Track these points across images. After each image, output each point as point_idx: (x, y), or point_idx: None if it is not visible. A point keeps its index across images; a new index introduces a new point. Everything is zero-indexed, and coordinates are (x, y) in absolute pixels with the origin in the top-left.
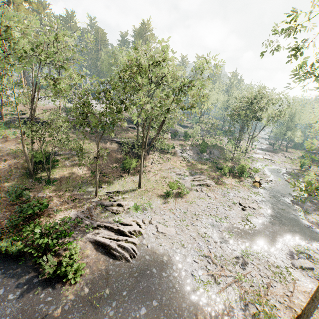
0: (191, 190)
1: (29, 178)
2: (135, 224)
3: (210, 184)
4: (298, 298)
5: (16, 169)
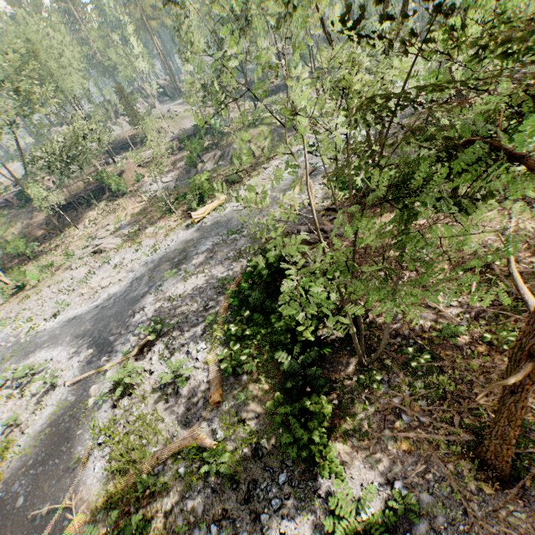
0: (69, 268)
1: None
2: None
3: (105, 247)
4: None
5: None
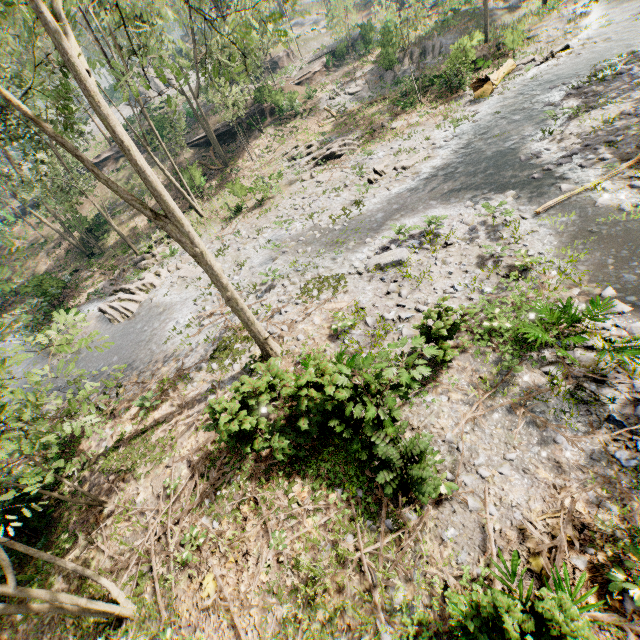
0: (293, 183)
1: (84, 257)
2: (152, 275)
3: (341, 150)
4: (311, 322)
5: (71, 251)
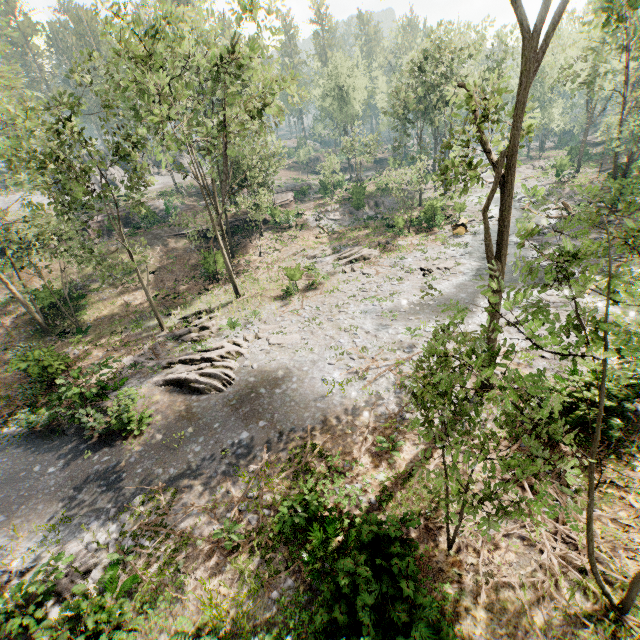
0: (334, 274)
1: (45, 336)
2: (230, 344)
3: (369, 254)
4: None
5: (17, 329)
